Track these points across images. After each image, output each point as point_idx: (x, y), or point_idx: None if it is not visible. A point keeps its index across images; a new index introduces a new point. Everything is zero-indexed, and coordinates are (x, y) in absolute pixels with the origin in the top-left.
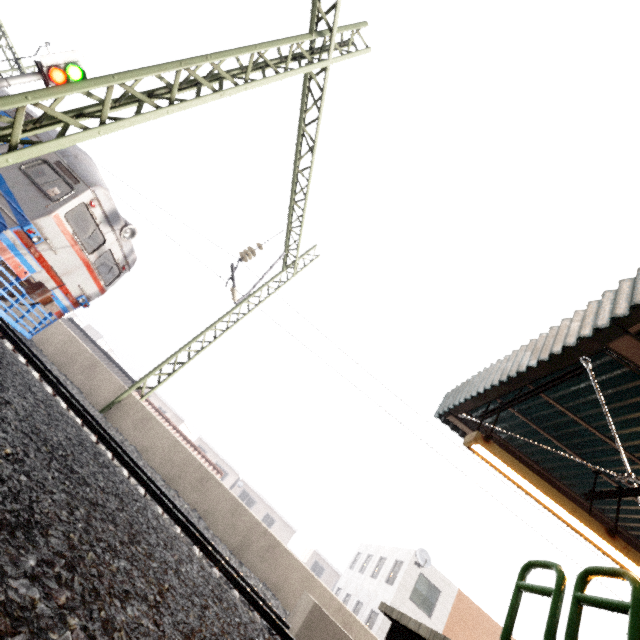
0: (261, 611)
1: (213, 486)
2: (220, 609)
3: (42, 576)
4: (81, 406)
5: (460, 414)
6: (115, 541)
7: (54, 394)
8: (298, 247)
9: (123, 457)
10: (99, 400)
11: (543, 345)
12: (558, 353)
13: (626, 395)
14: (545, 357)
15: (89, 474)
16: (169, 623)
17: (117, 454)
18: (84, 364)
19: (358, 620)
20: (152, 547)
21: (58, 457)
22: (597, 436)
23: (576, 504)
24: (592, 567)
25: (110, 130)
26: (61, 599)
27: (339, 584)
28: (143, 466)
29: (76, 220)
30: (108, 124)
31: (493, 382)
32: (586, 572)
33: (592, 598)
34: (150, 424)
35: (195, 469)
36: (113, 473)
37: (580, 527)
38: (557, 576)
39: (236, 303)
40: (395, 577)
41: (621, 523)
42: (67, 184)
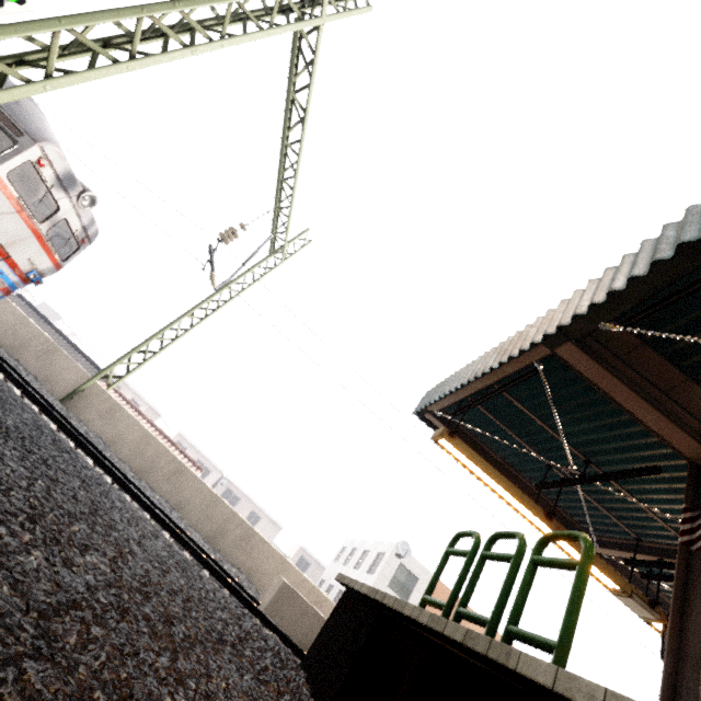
0: (231, 588)
1: (188, 478)
2: (183, 576)
3: (7, 522)
4: (38, 394)
5: (436, 412)
6: (76, 511)
7: (5, 380)
8: (287, 230)
9: (87, 447)
10: (59, 388)
11: (507, 348)
12: (515, 356)
13: (573, 397)
14: (505, 359)
15: (48, 456)
16: (127, 573)
17: (80, 444)
18: (39, 349)
19: (329, 599)
20: (115, 522)
21: (15, 438)
22: (551, 433)
23: (532, 495)
24: (498, 532)
25: (58, 85)
26: (25, 538)
27: (323, 576)
28: (111, 457)
29: (21, 179)
30: (55, 78)
31: (463, 382)
32: (493, 536)
33: (492, 554)
34: (118, 415)
35: (168, 462)
36: (75, 459)
37: (525, 512)
38: (474, 541)
39: (216, 289)
40: (376, 568)
41: (568, 511)
42: (8, 136)
